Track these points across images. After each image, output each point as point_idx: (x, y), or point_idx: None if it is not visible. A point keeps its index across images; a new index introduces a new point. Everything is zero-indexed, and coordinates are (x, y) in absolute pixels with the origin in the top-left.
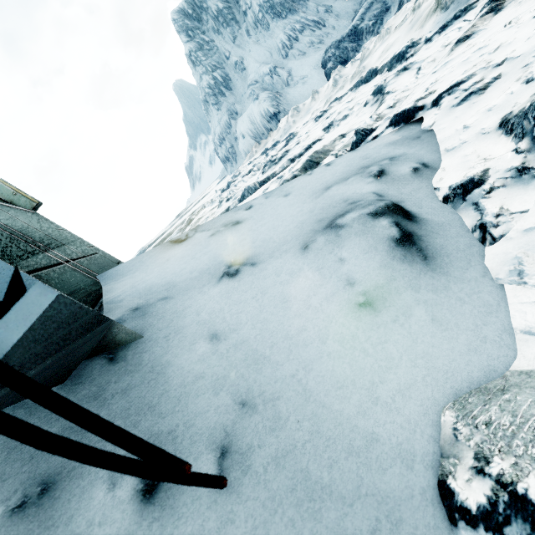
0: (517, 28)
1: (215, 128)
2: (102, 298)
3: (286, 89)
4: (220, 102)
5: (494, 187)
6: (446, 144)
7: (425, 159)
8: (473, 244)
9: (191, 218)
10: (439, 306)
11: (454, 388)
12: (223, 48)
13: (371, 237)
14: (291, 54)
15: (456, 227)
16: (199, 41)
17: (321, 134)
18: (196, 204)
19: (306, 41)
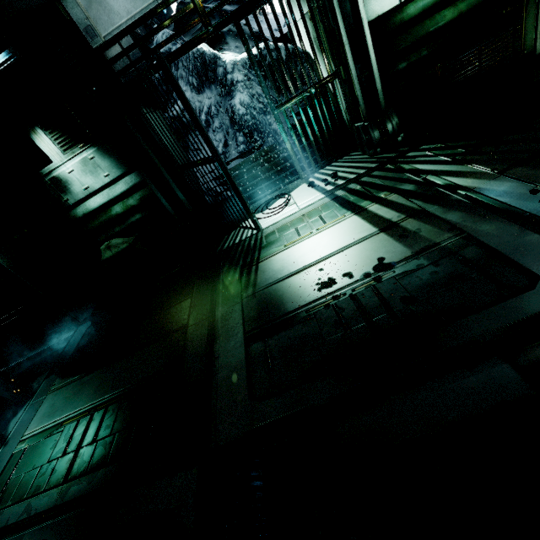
0: None
1: None
2: None
3: None
4: None
5: None
6: None
7: None
8: None
9: None
10: None
11: None
12: None
13: None
14: None
15: None
16: None
17: None
18: None
19: None
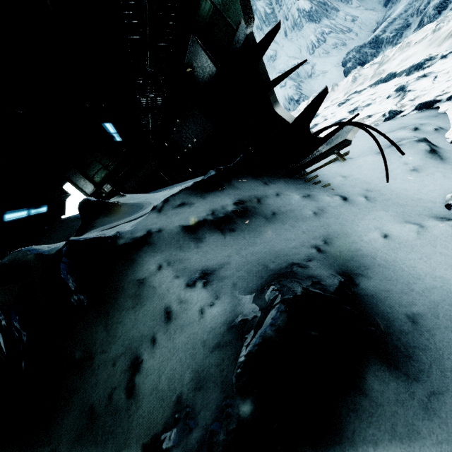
0: None
1: None
2: None
3: (308, 79)
4: None
5: None
6: None
7: (441, 126)
8: None
9: None
10: (446, 173)
11: (451, 191)
12: None
13: (416, 149)
14: (317, 52)
15: None
16: None
17: (346, 115)
18: None
19: (331, 43)
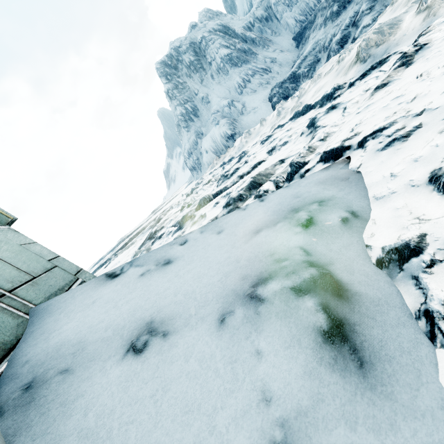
0: (429, 81)
1: (185, 145)
2: (12, 352)
3: (241, 116)
4: (189, 126)
5: (435, 260)
6: (375, 190)
7: (354, 206)
8: (420, 341)
9: (160, 217)
10: None
11: None
12: (193, 88)
13: (294, 324)
14: (245, 92)
15: (396, 308)
16: (175, 82)
17: (265, 156)
18: (167, 203)
19: (256, 82)
